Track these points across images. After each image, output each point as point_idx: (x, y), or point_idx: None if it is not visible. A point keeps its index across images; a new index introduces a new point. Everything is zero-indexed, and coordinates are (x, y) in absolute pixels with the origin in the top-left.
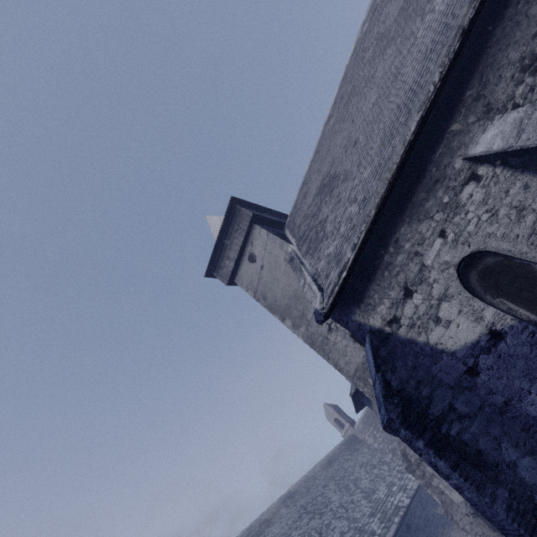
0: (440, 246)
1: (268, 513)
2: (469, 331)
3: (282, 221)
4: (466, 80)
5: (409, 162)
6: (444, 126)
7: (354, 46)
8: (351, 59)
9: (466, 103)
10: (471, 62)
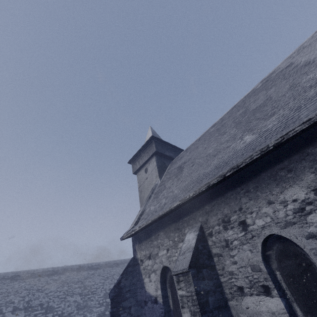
0: (165, 253)
1: (120, 261)
2: (152, 290)
3: (174, 156)
4: (210, 201)
5: (178, 210)
6: (193, 210)
7: (250, 91)
8: (243, 99)
9: (203, 210)
10: (216, 194)
